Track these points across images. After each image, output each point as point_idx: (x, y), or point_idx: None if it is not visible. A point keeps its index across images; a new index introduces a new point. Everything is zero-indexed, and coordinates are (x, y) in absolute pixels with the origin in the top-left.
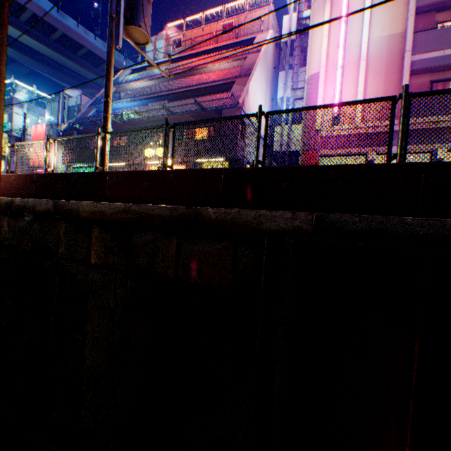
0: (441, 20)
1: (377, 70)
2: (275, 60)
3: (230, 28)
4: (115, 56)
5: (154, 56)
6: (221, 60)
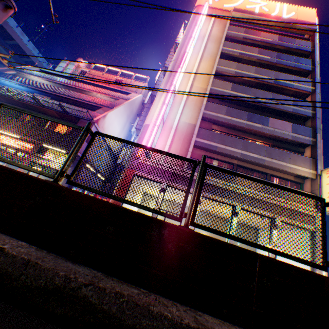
0: (214, 128)
1: (180, 137)
2: (140, 111)
3: (119, 82)
4: (40, 59)
5: (64, 70)
6: (104, 93)
